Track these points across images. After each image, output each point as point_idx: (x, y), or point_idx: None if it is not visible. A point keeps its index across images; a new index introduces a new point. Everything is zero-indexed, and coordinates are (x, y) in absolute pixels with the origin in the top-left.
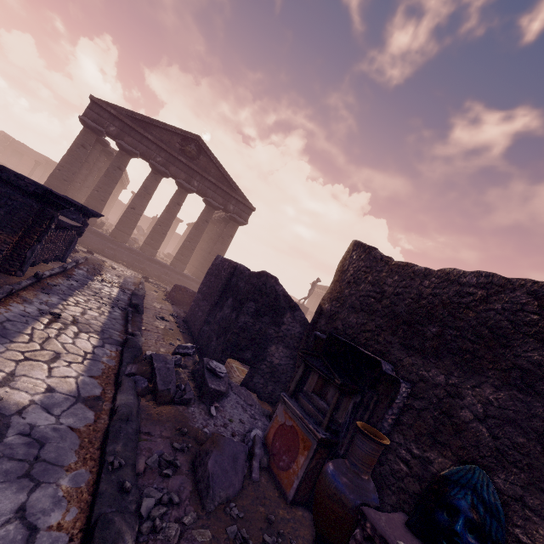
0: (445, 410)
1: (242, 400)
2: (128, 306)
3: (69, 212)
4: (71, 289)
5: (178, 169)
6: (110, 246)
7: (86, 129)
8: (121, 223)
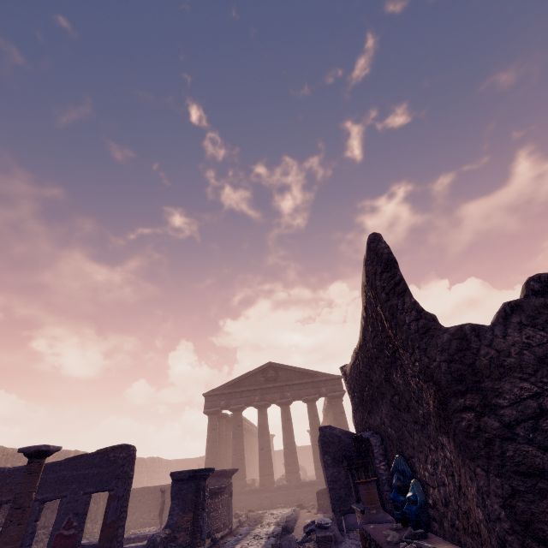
0: (387, 436)
1: (358, 541)
2: (281, 532)
3: (217, 481)
4: (237, 540)
5: (272, 394)
6: (264, 496)
7: (210, 416)
8: (261, 468)
